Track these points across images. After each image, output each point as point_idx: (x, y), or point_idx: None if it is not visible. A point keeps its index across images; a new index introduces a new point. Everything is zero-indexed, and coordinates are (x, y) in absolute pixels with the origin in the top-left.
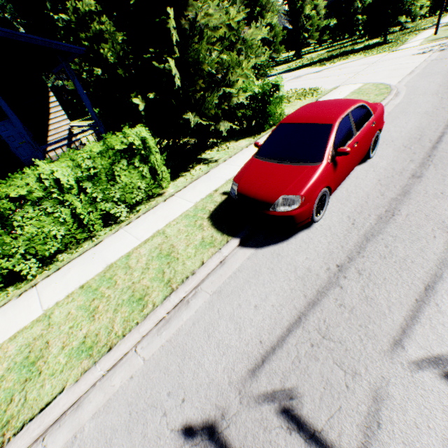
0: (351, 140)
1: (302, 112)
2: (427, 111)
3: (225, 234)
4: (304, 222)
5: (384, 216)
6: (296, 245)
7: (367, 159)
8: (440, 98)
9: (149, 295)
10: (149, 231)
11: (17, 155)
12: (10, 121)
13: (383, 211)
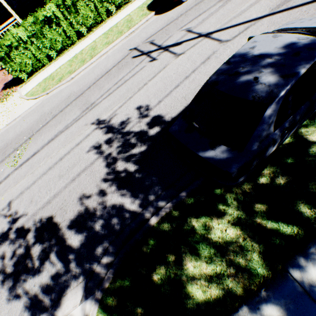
0: None
1: None
2: None
3: (150, 11)
4: (177, 1)
5: None
6: (173, 12)
7: None
8: None
9: (123, 31)
10: (124, 16)
11: None
12: None
13: None
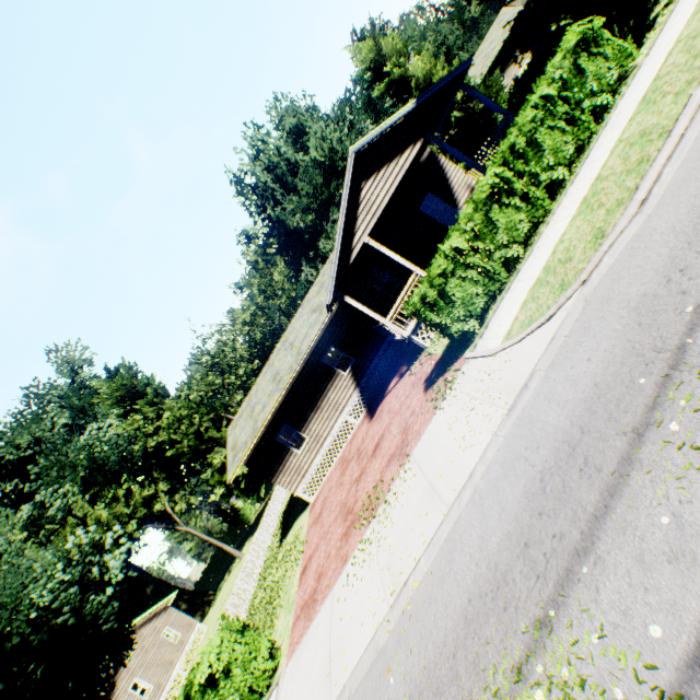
0: None
1: None
2: None
3: None
4: None
5: None
6: None
7: None
8: None
9: None
10: (656, 65)
11: (442, 224)
12: (426, 200)
13: None
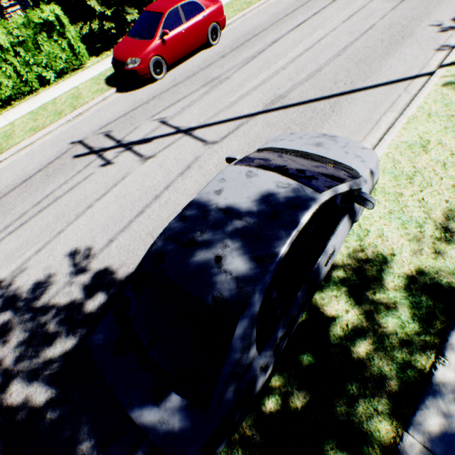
0: (180, 27)
1: (157, 3)
2: (277, 12)
3: (110, 87)
4: (147, 78)
5: (190, 77)
6: (143, 91)
7: (213, 47)
8: (297, 1)
9: (64, 112)
10: (69, 88)
11: None
12: None
13: (192, 75)
